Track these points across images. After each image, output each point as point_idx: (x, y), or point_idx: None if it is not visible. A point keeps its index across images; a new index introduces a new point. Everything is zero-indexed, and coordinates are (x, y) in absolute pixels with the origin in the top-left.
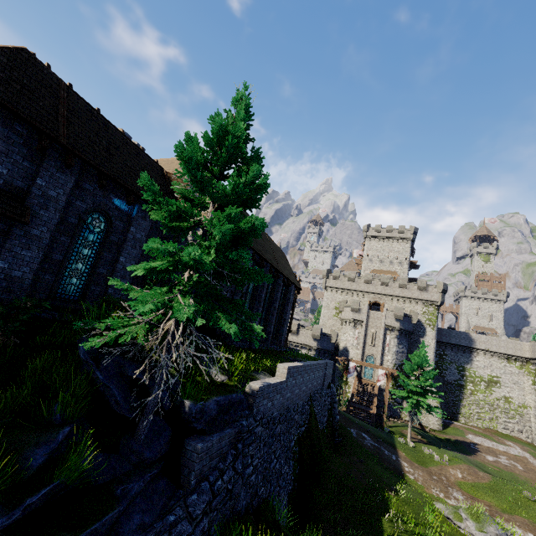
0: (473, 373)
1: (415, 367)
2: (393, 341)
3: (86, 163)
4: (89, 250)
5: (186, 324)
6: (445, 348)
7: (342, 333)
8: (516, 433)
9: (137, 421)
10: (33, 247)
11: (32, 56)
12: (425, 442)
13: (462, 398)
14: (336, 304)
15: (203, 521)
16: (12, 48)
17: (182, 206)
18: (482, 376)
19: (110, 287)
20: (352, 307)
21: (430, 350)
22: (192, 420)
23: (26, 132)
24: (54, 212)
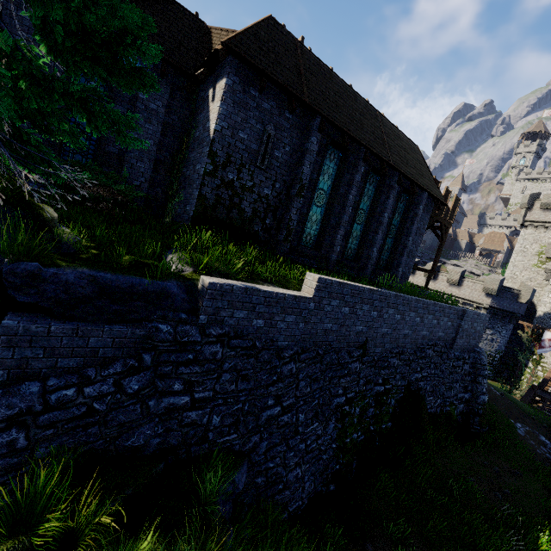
0: None
1: None
2: None
3: None
4: None
5: (197, 213)
6: None
7: (544, 292)
8: None
9: None
10: None
11: None
12: None
13: None
14: (541, 248)
15: (11, 433)
16: None
17: None
18: None
19: (123, 170)
20: None
21: None
22: (5, 283)
23: None
24: None
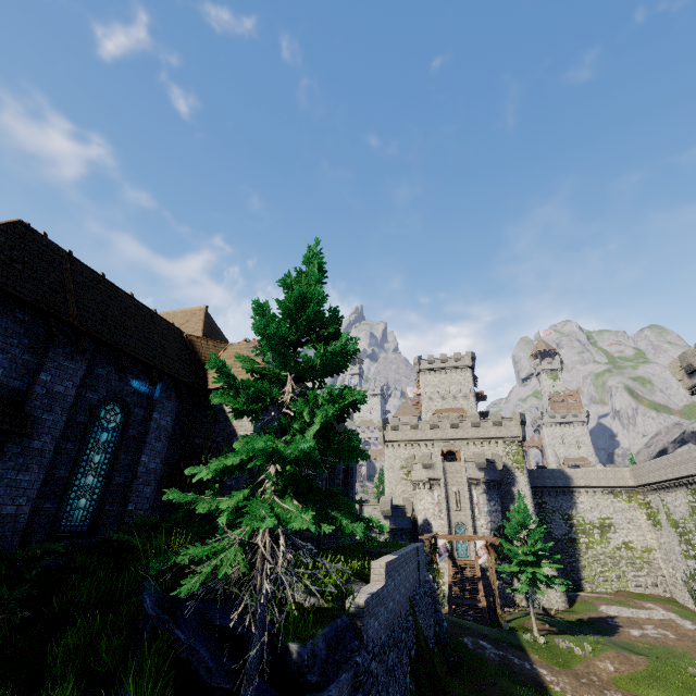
0: (581, 519)
1: (518, 527)
2: (481, 498)
3: (100, 343)
4: (101, 455)
5: None
6: (542, 494)
7: (417, 501)
8: (651, 589)
9: (235, 693)
10: (33, 466)
11: (29, 228)
12: (556, 632)
13: (579, 556)
14: (402, 462)
15: None
16: (8, 224)
17: (255, 386)
18: (592, 521)
19: (130, 502)
20: (423, 463)
21: (526, 501)
22: (304, 670)
23: (28, 318)
24: (61, 412)
